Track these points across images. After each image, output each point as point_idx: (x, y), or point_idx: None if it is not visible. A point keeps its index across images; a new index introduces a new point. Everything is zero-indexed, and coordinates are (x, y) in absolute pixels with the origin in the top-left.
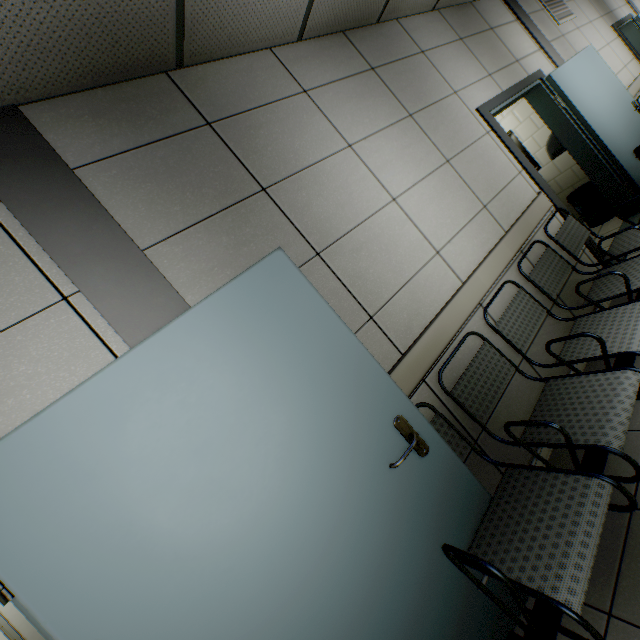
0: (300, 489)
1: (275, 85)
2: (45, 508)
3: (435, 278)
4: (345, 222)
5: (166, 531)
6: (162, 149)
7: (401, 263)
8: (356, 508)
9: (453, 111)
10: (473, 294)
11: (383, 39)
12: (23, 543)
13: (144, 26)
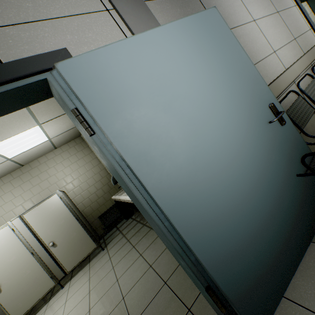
0: (227, 122)
1: None
2: (111, 90)
3: (273, 63)
4: (232, 23)
5: (167, 120)
6: None
7: (258, 50)
8: (252, 139)
9: None
10: (292, 74)
11: None
12: (102, 103)
13: None
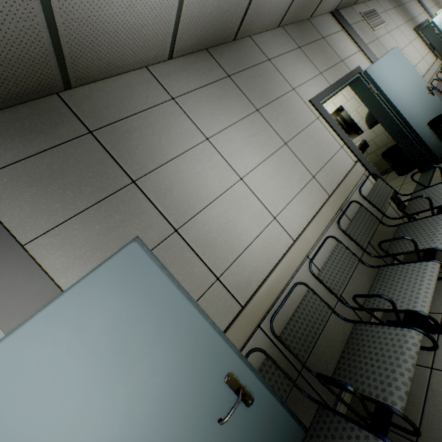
0: None
1: (149, 95)
2: None
3: (272, 239)
4: (200, 201)
5: None
6: (49, 157)
7: (245, 230)
8: None
9: (291, 103)
10: (301, 250)
11: (238, 52)
12: None
13: (28, 66)
